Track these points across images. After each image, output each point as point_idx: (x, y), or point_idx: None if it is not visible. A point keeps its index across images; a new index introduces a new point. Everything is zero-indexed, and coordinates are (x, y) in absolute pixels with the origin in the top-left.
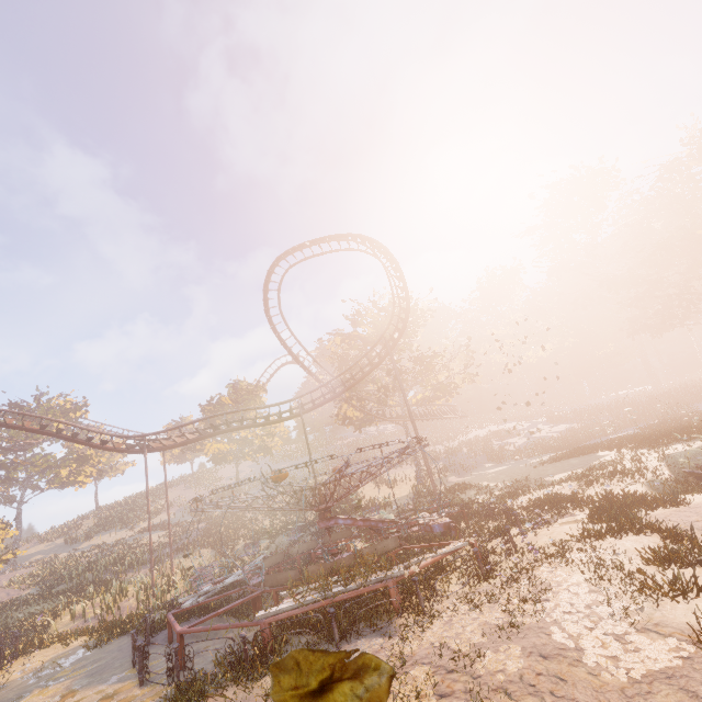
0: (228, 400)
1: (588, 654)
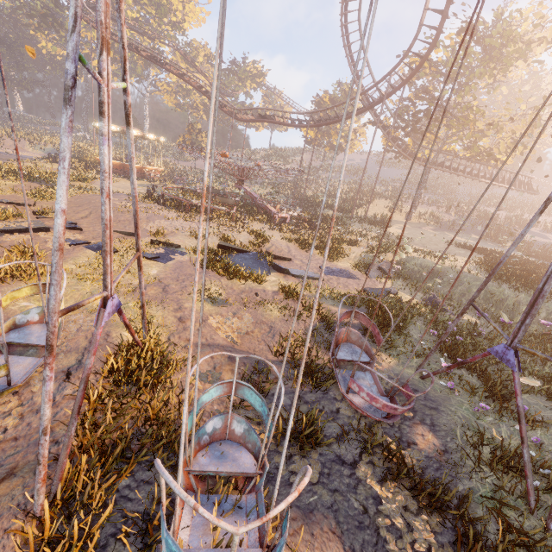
0: (326, 98)
1: (153, 224)
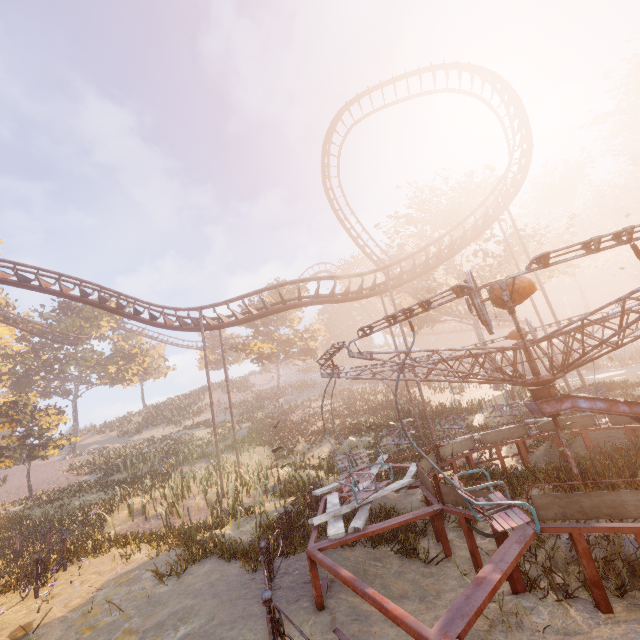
0: (271, 299)
1: None
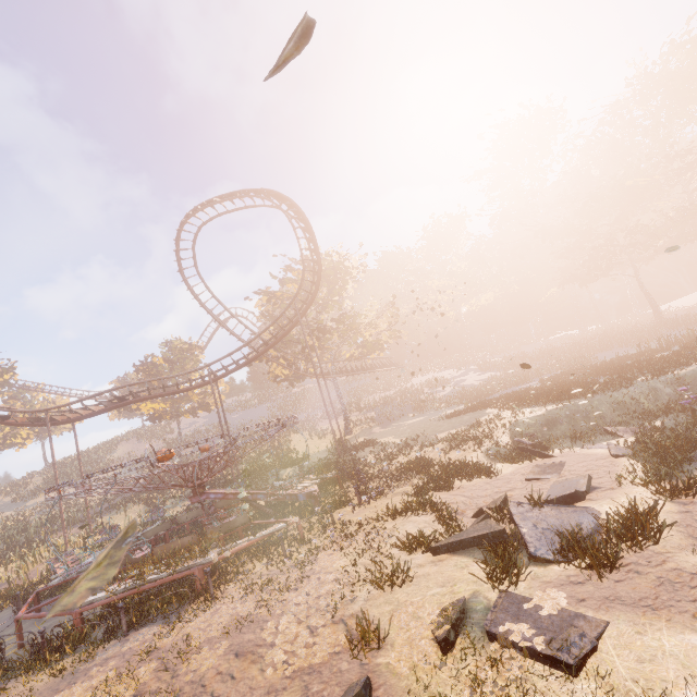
0: (160, 361)
1: (274, 650)
